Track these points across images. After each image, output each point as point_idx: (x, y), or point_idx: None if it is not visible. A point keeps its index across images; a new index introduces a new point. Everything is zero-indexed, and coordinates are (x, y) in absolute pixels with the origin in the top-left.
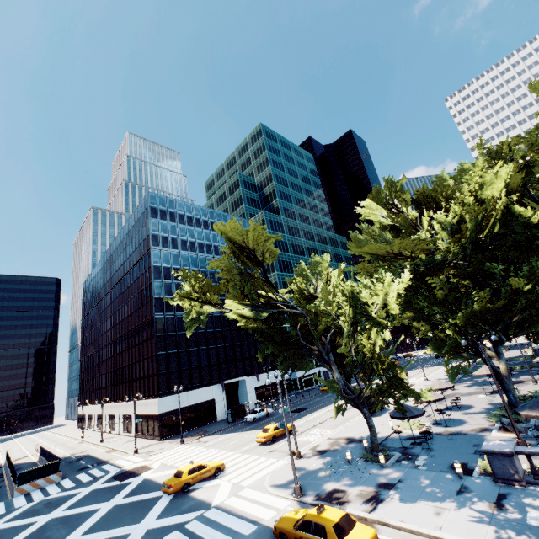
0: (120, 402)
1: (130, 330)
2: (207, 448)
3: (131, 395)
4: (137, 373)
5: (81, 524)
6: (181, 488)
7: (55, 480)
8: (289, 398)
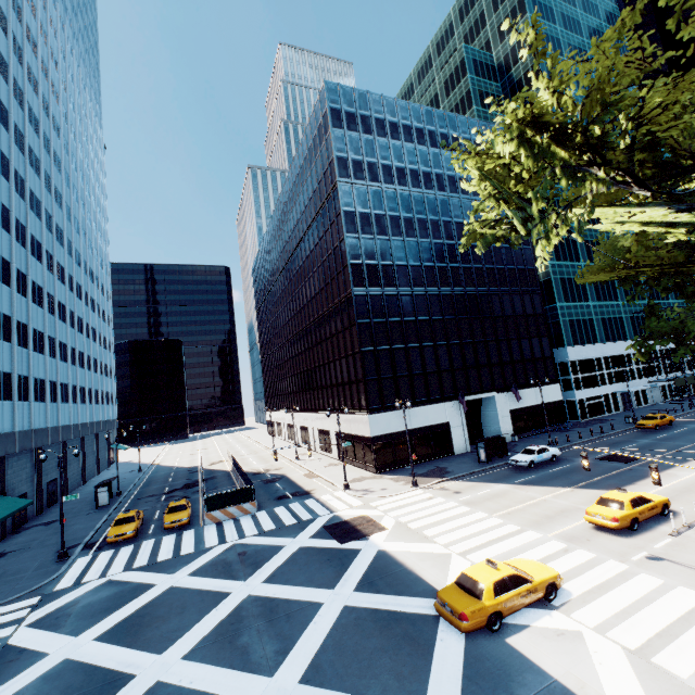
0: (313, 413)
1: (316, 318)
2: (469, 508)
3: (327, 406)
4: (332, 378)
5: (295, 637)
6: (483, 622)
7: (249, 510)
8: (569, 432)
